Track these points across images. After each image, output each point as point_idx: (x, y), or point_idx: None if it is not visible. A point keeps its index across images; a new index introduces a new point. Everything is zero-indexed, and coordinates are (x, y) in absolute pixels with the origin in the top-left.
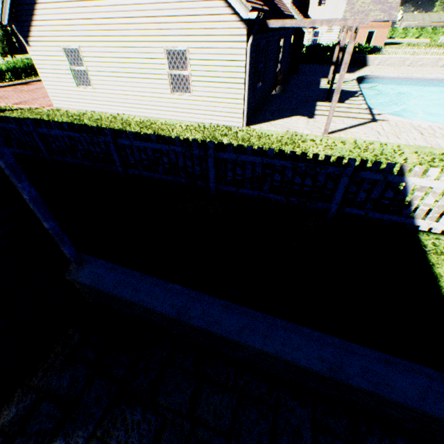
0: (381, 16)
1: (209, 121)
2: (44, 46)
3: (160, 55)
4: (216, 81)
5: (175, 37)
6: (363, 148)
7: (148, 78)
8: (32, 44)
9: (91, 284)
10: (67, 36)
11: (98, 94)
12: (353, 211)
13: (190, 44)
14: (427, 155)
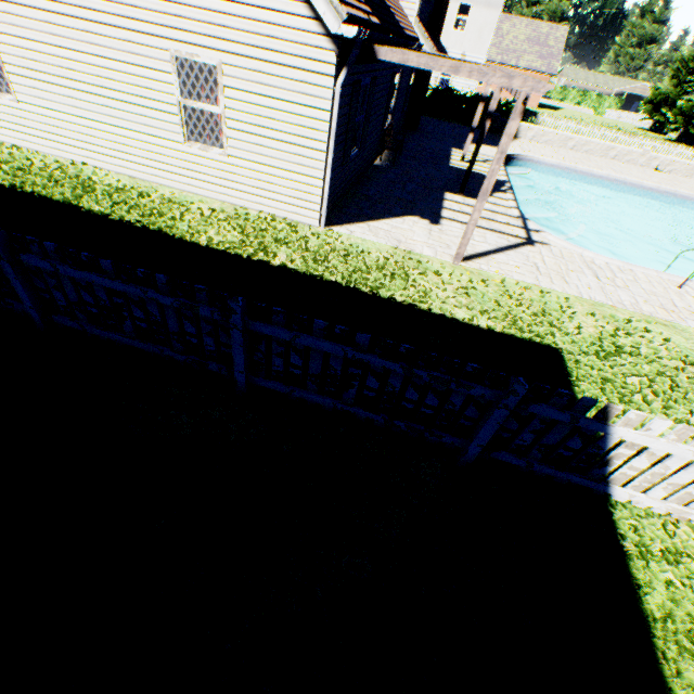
0: (537, 63)
1: (257, 205)
2: None
3: (163, 63)
4: (273, 137)
5: (194, 36)
6: (517, 296)
7: (137, 103)
8: None
9: None
10: None
11: (29, 113)
12: (507, 458)
13: (225, 55)
14: (608, 321)
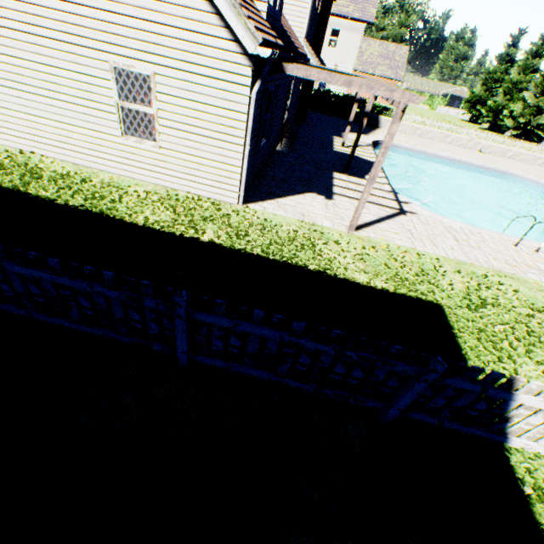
0: (388, 72)
1: (185, 187)
2: None
3: (103, 72)
4: (199, 133)
5: (131, 51)
6: (400, 259)
7: (79, 103)
8: None
9: None
10: None
11: None
12: (421, 417)
13: (158, 67)
14: (471, 277)
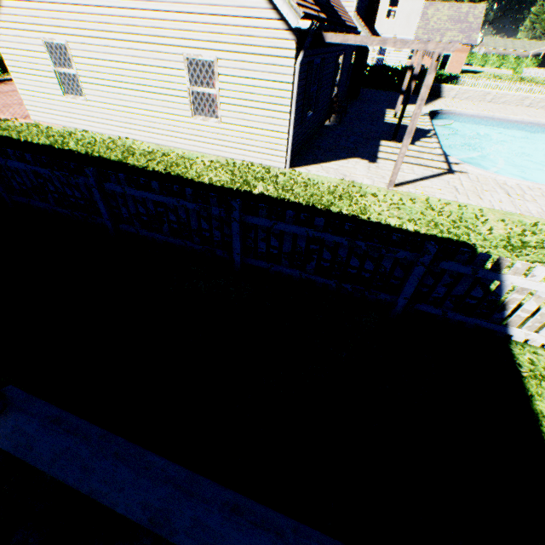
0: (459, 37)
1: (241, 156)
2: (17, 35)
3: (179, 64)
4: (252, 106)
5: (199, 42)
6: (438, 209)
7: (161, 93)
8: (1, 31)
9: (13, 452)
10: (50, 25)
11: (93, 107)
12: (427, 308)
13: (219, 53)
14: (516, 224)
